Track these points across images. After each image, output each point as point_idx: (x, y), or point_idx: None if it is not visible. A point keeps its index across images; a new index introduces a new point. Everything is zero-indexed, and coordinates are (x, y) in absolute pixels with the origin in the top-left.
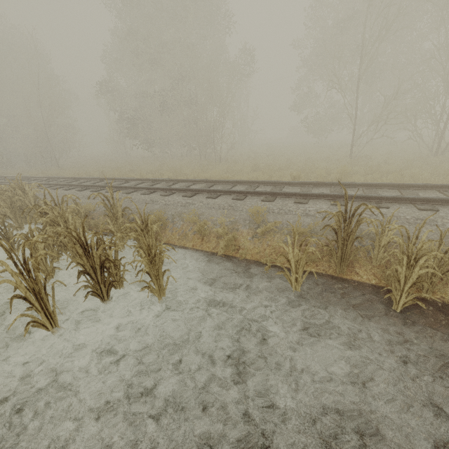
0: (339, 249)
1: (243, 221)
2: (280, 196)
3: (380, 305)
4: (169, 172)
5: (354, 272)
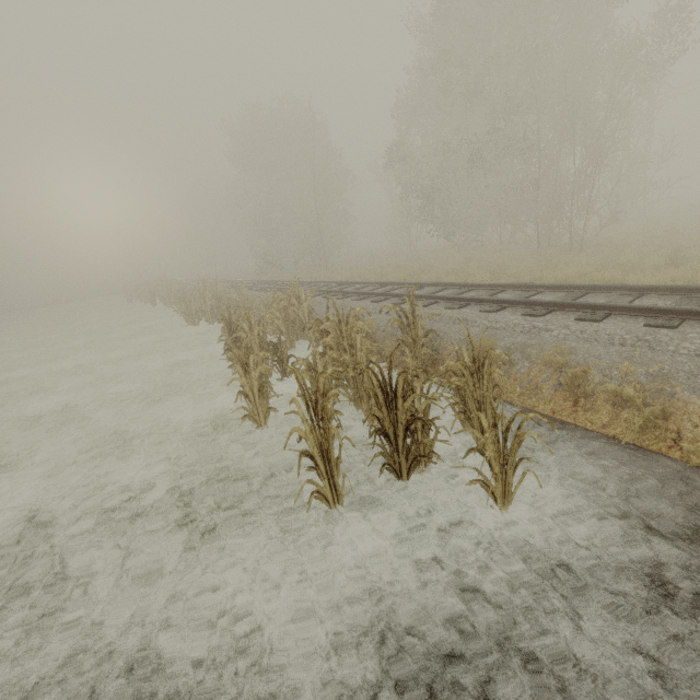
0: None
1: (686, 377)
2: None
3: None
4: (484, 272)
5: None
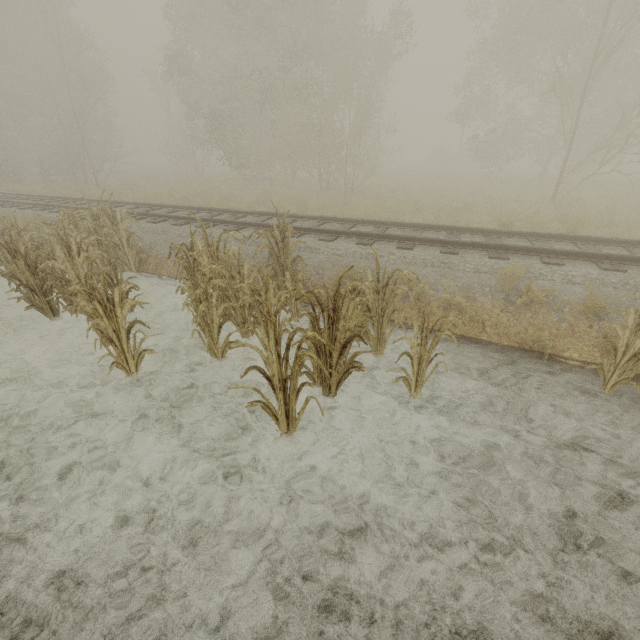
0: None
1: (479, 286)
2: (515, 251)
3: None
4: (291, 206)
5: None
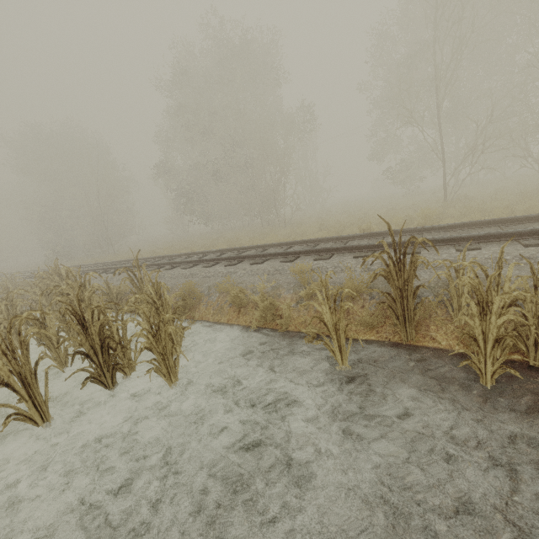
0: (397, 305)
1: (287, 285)
2: (338, 251)
3: (463, 380)
4: (222, 244)
5: (429, 337)
